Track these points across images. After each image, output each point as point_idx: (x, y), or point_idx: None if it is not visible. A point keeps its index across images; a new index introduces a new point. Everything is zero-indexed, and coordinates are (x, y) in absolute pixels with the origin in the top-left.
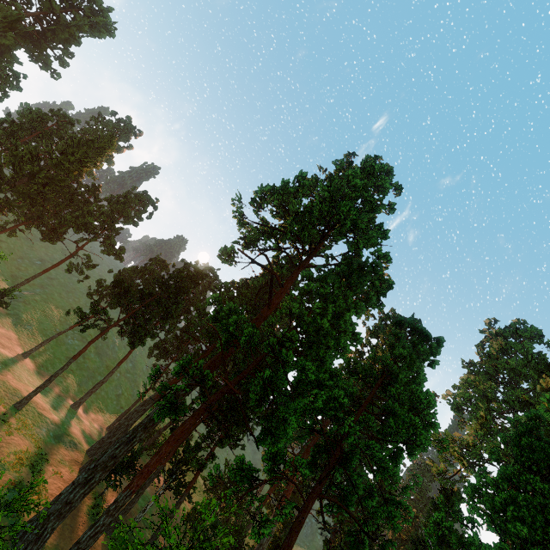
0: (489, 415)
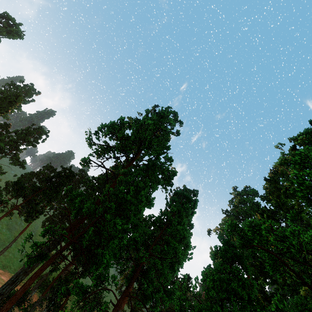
0: (234, 237)
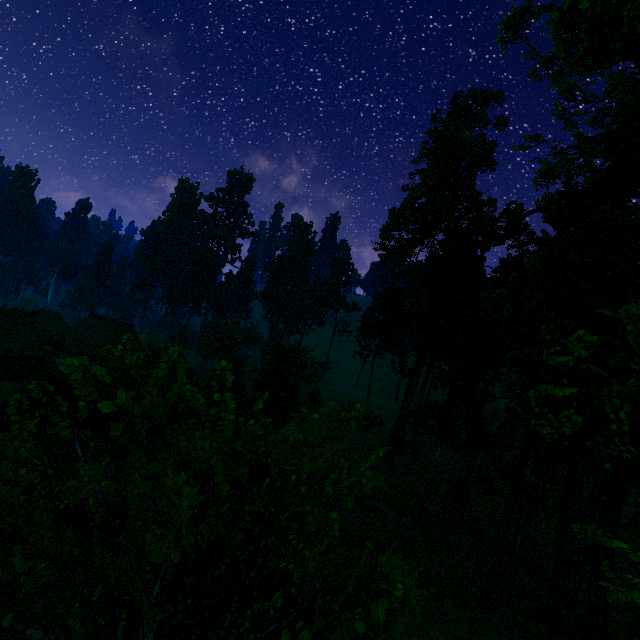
0: None
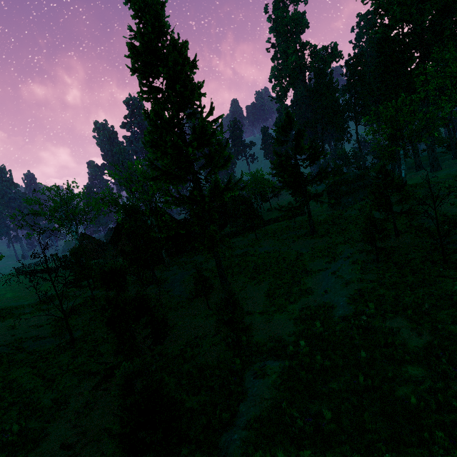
0: None
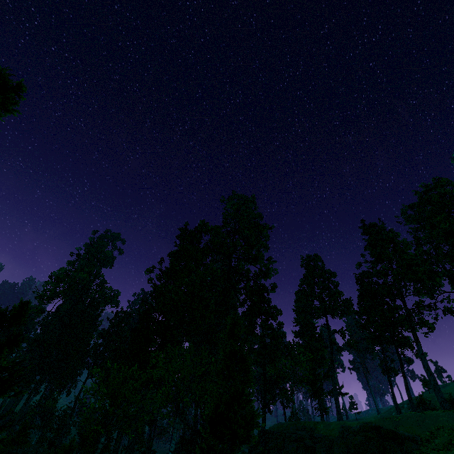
0: None
